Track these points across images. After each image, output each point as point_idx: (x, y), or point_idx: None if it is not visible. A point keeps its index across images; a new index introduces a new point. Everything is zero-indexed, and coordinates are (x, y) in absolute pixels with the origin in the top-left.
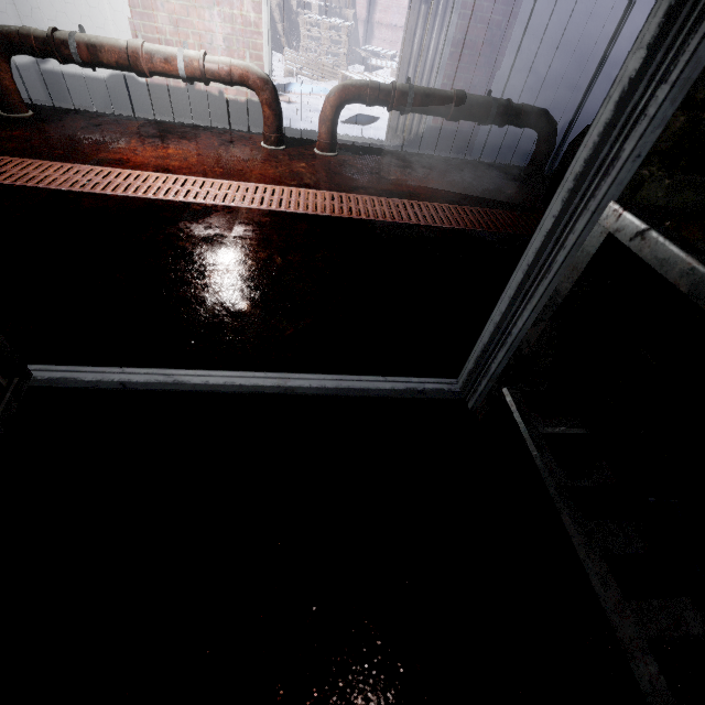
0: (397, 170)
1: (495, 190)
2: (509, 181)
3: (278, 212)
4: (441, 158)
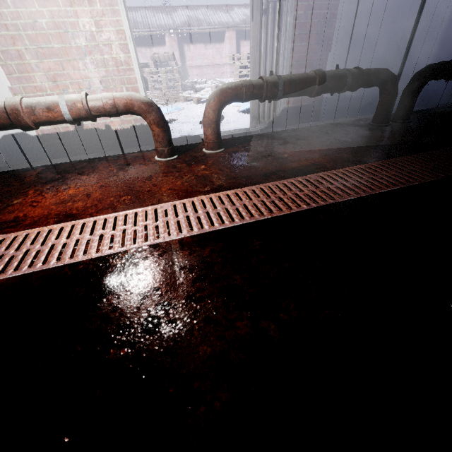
0: (281, 147)
1: (371, 141)
2: (370, 131)
3: (214, 232)
4: (301, 128)
